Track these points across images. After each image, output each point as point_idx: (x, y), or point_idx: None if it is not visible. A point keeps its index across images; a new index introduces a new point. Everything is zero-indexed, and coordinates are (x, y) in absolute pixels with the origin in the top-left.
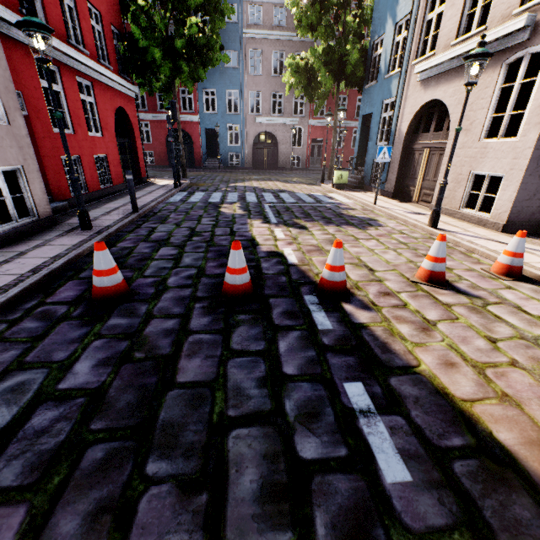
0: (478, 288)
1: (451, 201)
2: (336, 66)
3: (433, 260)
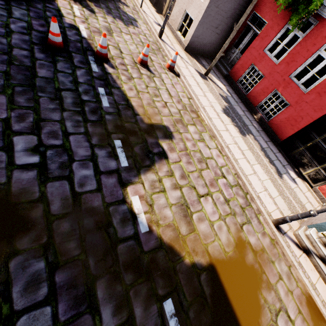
0: (156, 71)
1: (175, 24)
2: None
3: (143, 55)
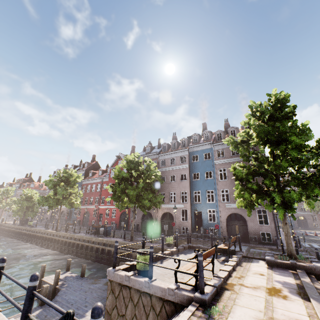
0: None
1: None
2: (318, 206)
3: None
